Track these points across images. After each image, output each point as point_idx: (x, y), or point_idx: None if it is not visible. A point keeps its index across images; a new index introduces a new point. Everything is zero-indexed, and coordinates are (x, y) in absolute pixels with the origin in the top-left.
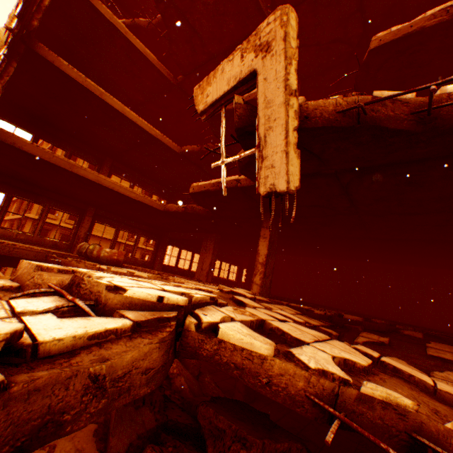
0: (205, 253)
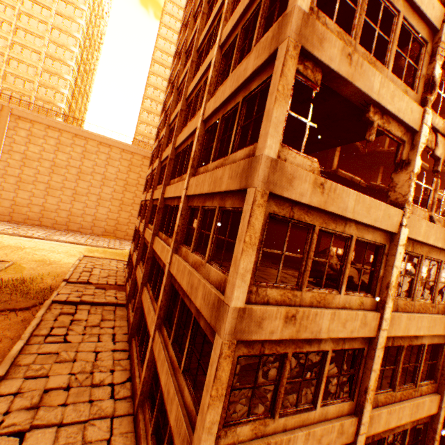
0: None
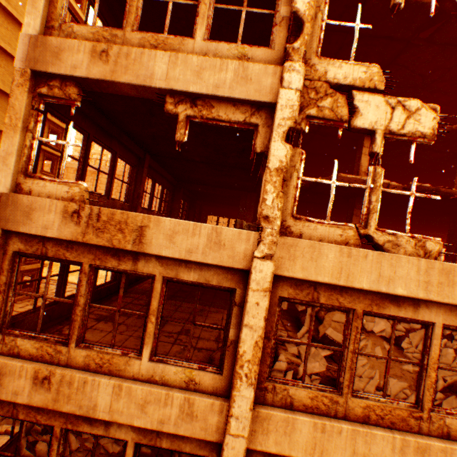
0: (245, 211)
